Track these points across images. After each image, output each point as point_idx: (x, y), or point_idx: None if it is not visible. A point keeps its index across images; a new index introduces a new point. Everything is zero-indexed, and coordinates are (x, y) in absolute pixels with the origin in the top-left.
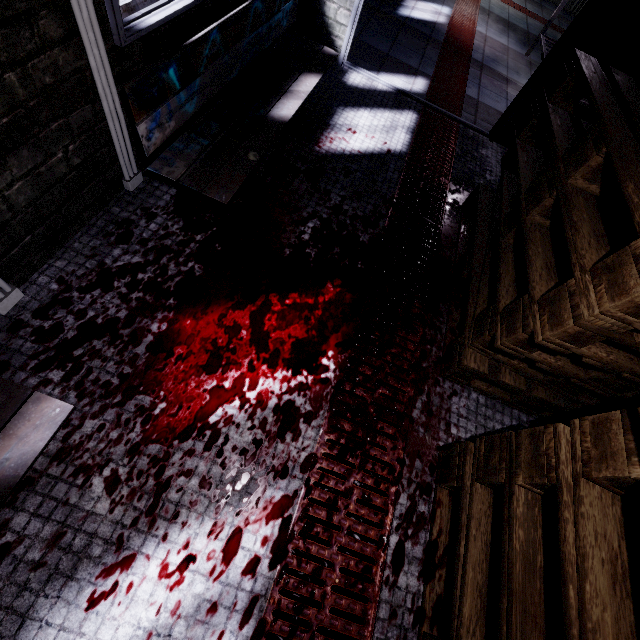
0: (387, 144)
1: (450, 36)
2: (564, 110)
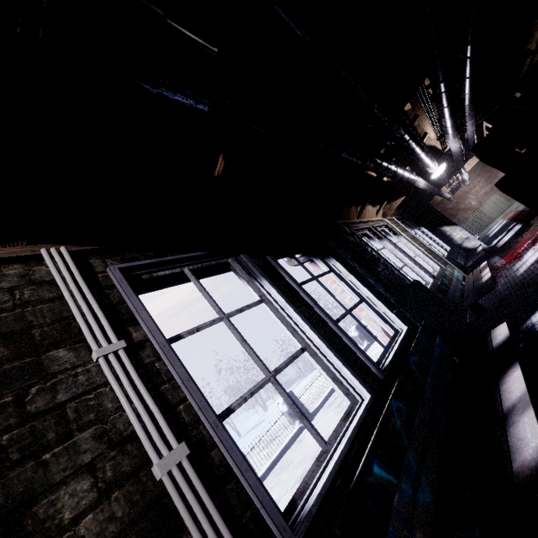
0: (515, 231)
1: (511, 219)
2: None
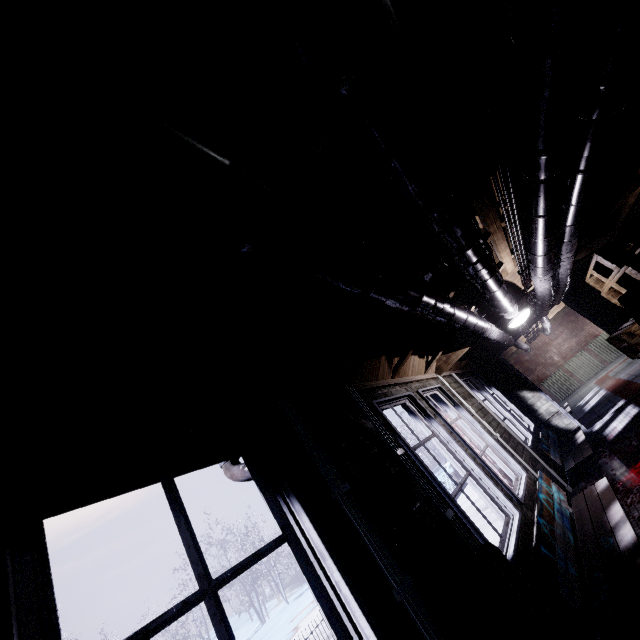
0: (631, 416)
1: (612, 390)
2: (624, 343)
